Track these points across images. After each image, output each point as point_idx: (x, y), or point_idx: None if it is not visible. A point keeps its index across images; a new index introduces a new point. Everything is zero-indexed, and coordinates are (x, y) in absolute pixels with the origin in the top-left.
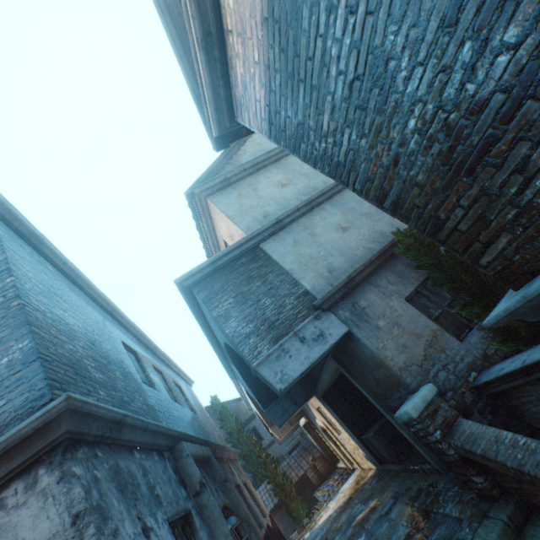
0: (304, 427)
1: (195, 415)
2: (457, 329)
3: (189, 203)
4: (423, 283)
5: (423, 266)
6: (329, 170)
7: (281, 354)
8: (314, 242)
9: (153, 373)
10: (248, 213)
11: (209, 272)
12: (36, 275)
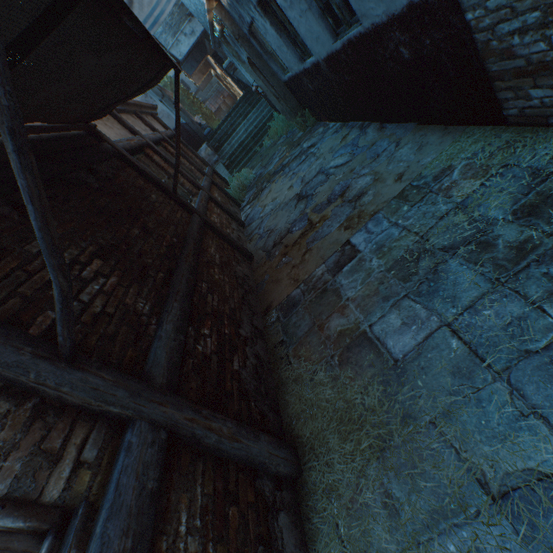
0: (216, 77)
1: None
2: None
3: None
4: None
5: None
6: None
7: (178, 44)
8: None
9: None
10: None
11: None
12: None
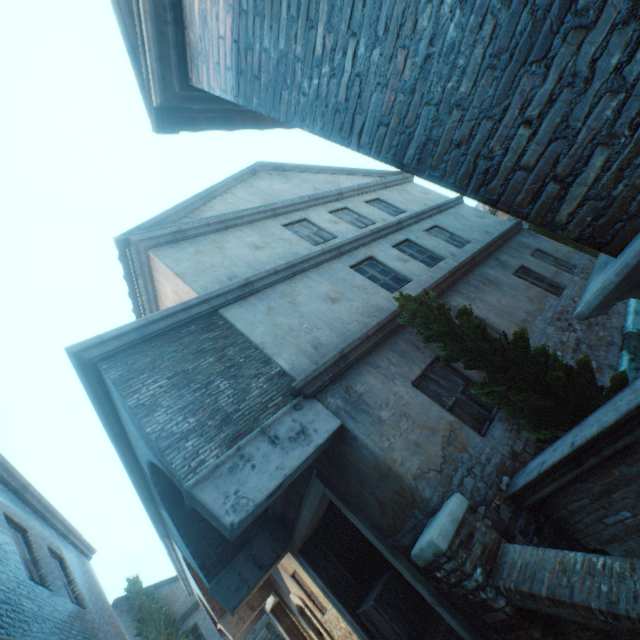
0: (272, 612)
1: (80, 610)
2: (477, 421)
3: (120, 255)
4: (431, 365)
5: (432, 335)
6: (323, 124)
7: (238, 464)
8: (295, 312)
9: (1, 528)
10: (207, 272)
11: (134, 340)
12: None
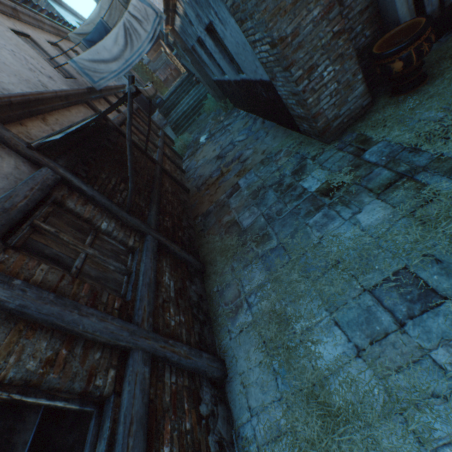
0: (165, 53)
1: None
2: None
3: None
4: None
5: None
6: None
7: None
8: None
9: None
10: None
11: None
12: (59, 11)
